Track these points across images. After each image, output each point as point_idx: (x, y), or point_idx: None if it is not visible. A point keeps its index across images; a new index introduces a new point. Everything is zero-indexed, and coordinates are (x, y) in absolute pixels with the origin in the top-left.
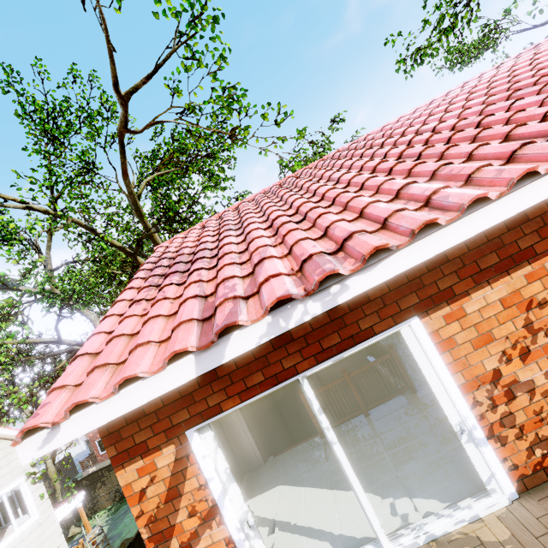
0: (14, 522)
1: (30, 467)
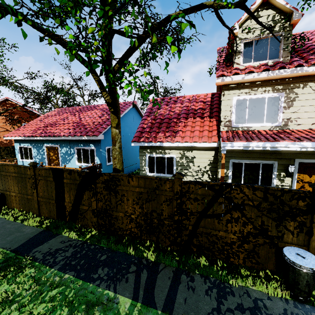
0: None
1: None
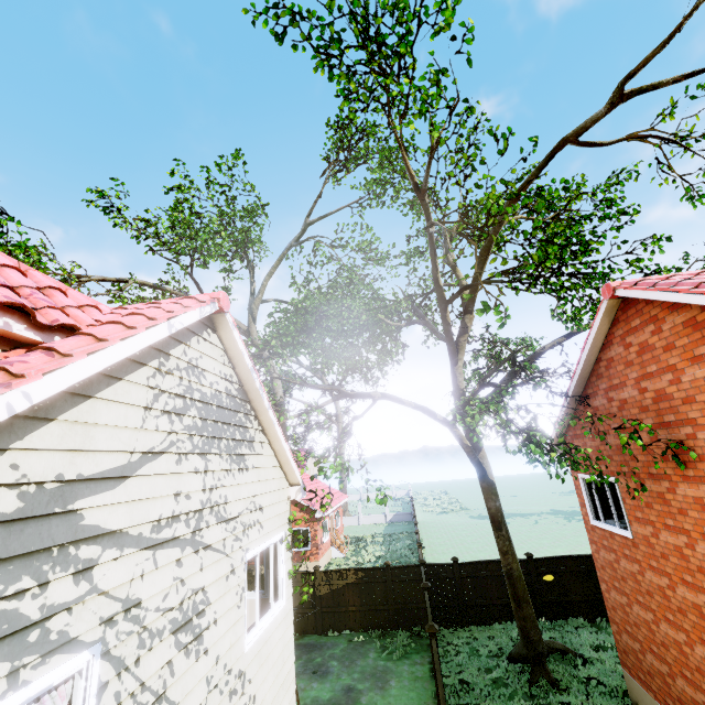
0: (273, 594)
1: (287, 521)
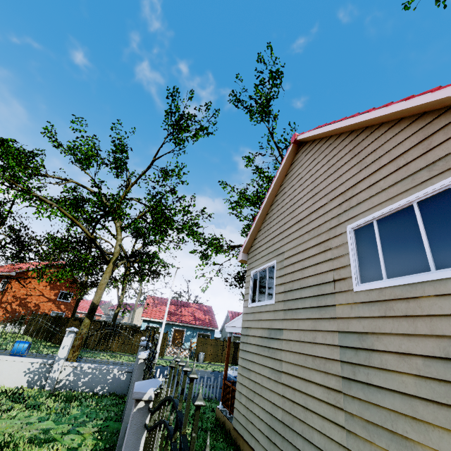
0: None
1: None
